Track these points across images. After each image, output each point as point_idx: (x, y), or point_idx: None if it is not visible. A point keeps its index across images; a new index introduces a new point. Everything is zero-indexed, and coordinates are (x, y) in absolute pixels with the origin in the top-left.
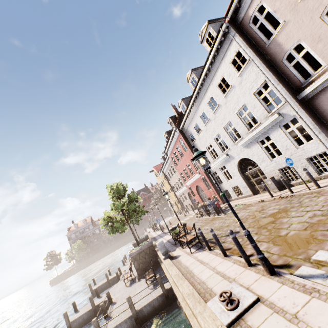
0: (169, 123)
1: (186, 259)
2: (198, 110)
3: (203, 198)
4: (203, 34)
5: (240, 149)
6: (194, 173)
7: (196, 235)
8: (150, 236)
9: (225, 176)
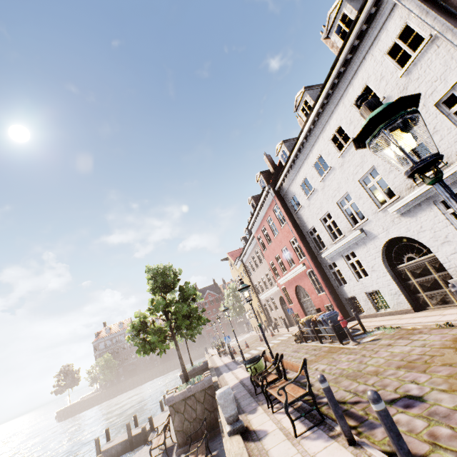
0: (259, 181)
1: (284, 452)
2: (311, 154)
3: (307, 308)
4: (331, 19)
5: (390, 220)
6: (294, 264)
7: (309, 389)
8: (212, 364)
9: (353, 270)
